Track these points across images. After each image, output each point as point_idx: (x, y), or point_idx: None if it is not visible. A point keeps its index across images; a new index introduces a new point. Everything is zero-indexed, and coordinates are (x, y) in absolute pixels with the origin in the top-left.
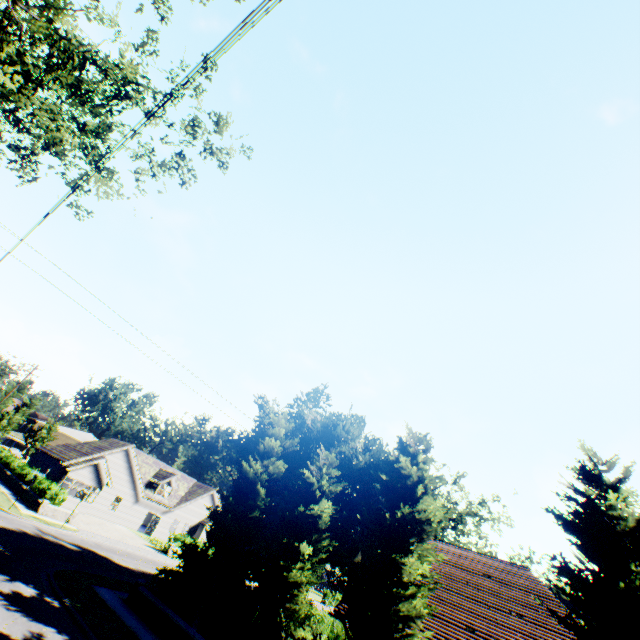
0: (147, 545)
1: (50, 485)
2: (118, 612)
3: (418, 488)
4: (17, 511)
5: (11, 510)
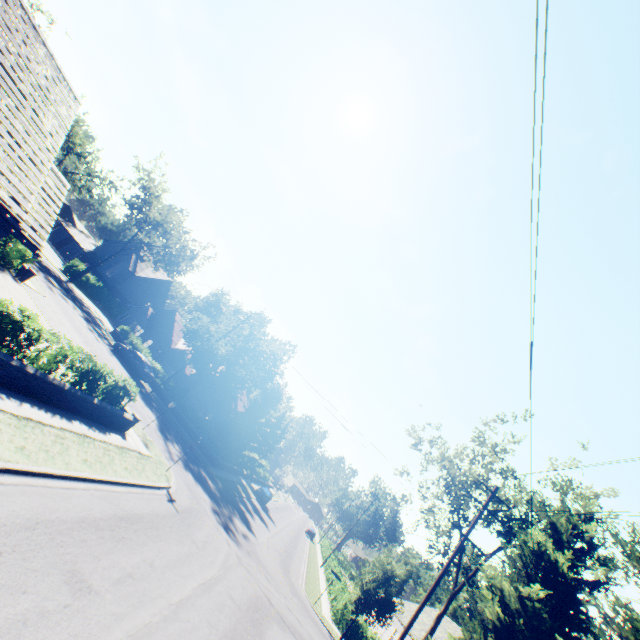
0: (0, 272)
1: (130, 389)
2: (223, 476)
3: (282, 424)
4: (160, 464)
5: (167, 471)
